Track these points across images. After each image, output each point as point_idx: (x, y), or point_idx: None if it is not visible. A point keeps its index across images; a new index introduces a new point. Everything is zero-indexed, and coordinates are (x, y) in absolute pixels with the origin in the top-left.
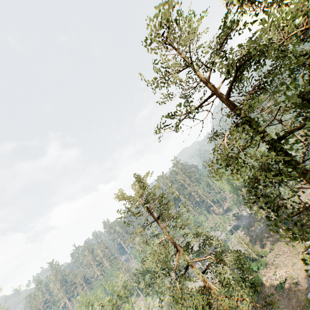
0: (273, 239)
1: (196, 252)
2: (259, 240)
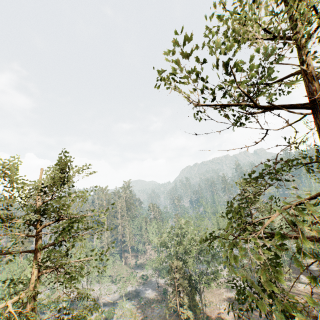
0: None
1: None
2: None
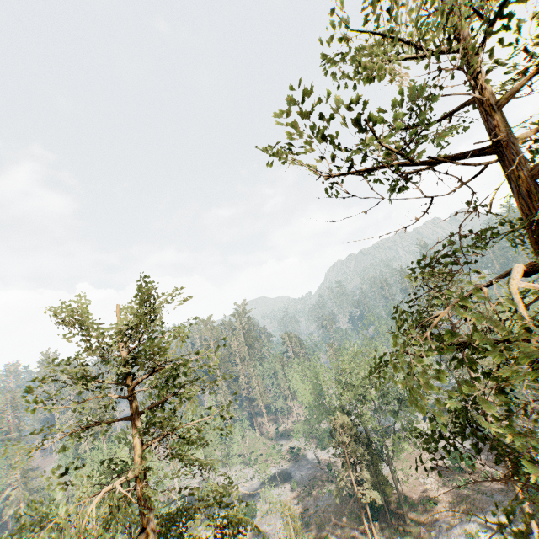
0: (344, 534)
1: (192, 538)
2: (316, 525)
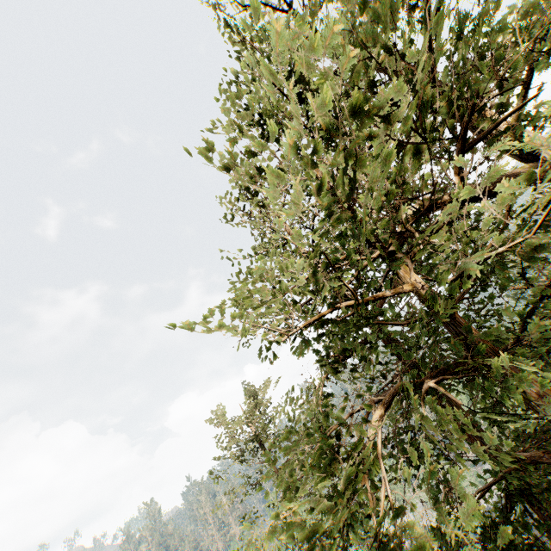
0: None
1: None
2: None
